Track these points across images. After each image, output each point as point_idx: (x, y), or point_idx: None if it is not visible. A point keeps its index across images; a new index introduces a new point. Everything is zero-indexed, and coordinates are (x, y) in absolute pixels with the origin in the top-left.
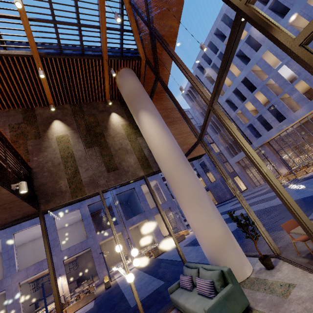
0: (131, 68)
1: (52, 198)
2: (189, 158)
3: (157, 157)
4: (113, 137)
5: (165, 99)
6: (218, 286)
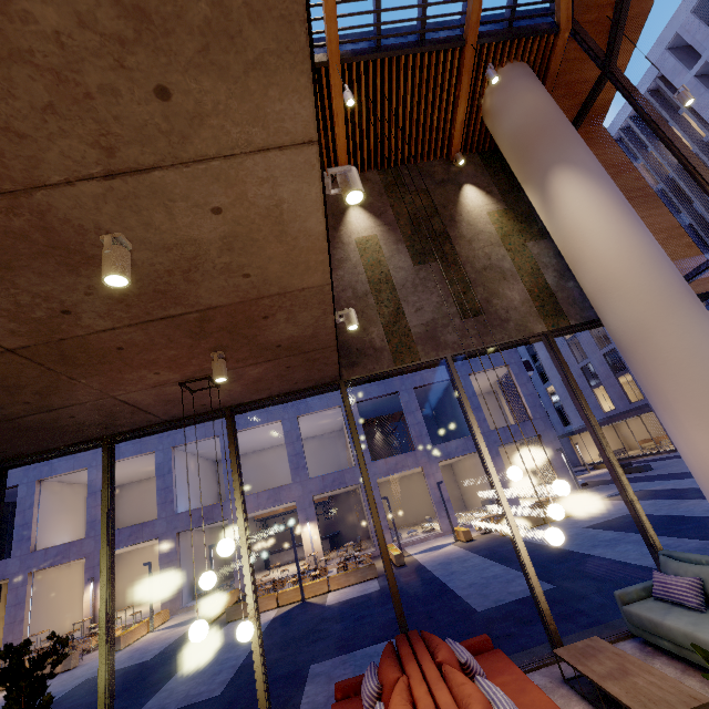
0: (526, 62)
1: (359, 360)
2: None
3: (597, 285)
4: (469, 242)
5: (600, 140)
6: None
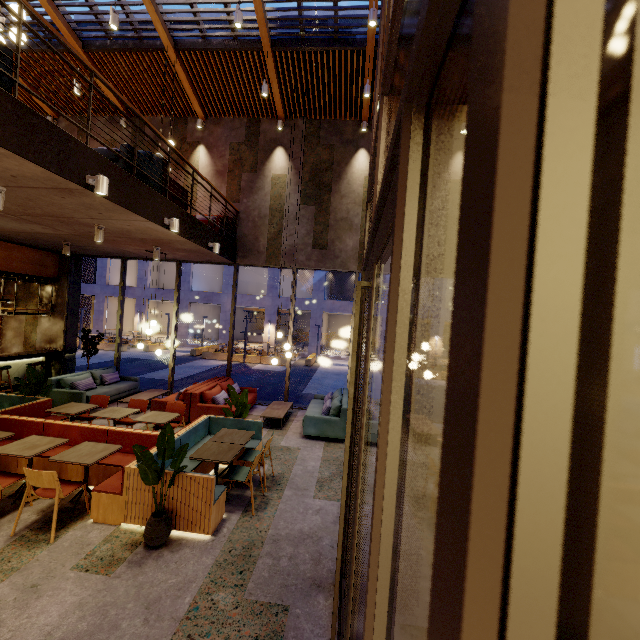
0: None
1: (248, 255)
2: None
3: None
4: (342, 197)
5: None
6: (331, 413)
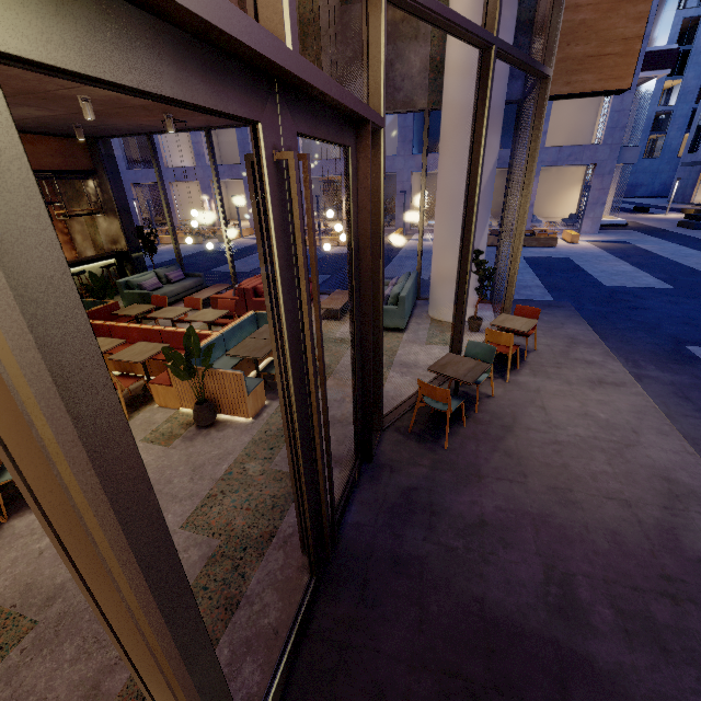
0: None
1: None
2: (560, 94)
3: (443, 84)
4: None
5: None
6: (389, 302)
